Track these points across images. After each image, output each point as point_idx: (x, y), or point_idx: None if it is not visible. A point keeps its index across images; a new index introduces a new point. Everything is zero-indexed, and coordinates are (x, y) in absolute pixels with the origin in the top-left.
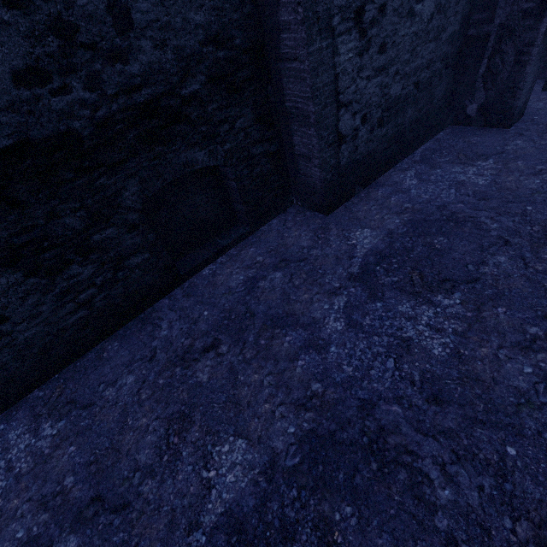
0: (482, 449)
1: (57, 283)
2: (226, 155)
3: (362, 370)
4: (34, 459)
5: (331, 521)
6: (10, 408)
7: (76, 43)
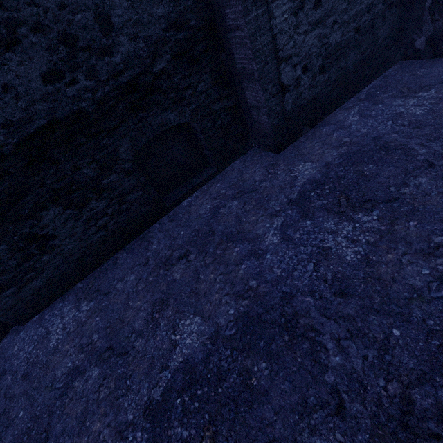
0: (372, 330)
1: (84, 213)
2: (192, 113)
3: (288, 272)
4: (77, 324)
5: (251, 371)
6: (65, 294)
7: (77, 48)
